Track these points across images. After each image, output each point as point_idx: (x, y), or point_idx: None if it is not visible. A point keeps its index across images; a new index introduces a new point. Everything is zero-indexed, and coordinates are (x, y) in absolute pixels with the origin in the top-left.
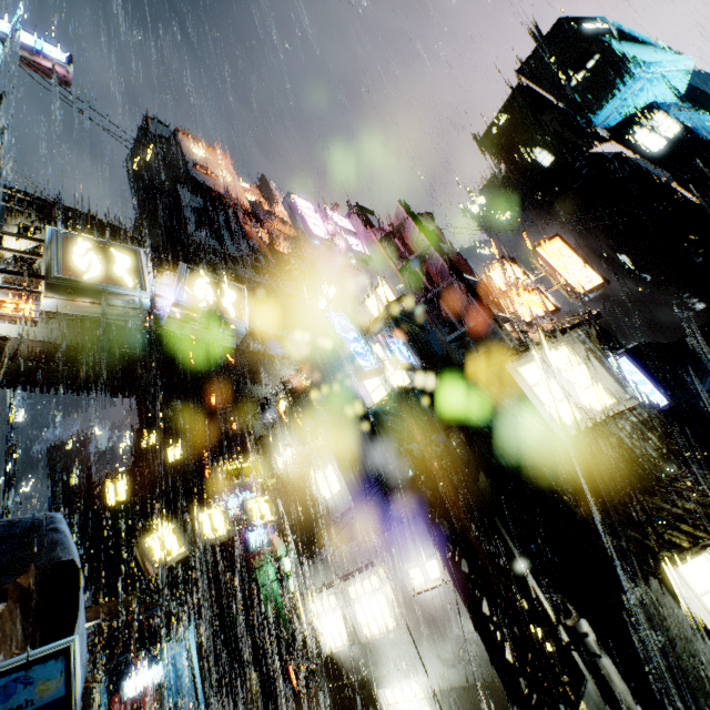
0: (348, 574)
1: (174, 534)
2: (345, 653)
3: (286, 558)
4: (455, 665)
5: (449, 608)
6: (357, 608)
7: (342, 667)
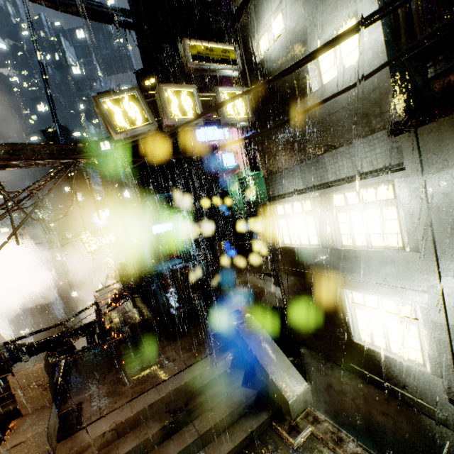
0: (340, 180)
1: (136, 103)
2: (310, 252)
3: (249, 178)
4: None
5: None
6: (340, 217)
7: (303, 260)
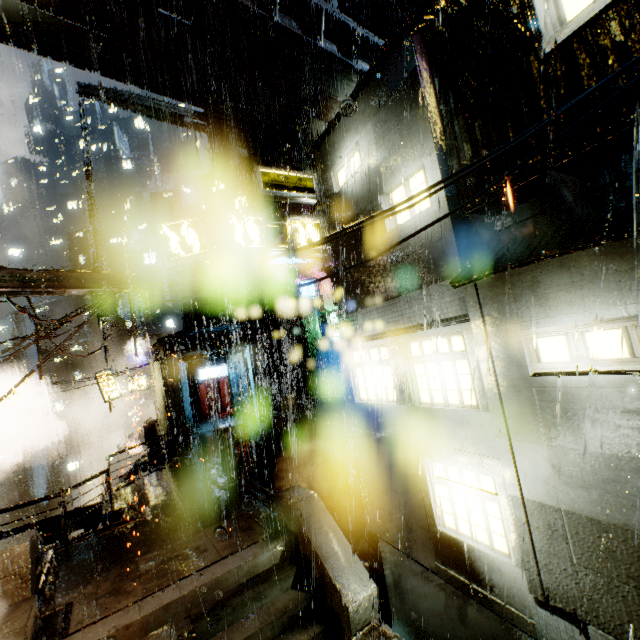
0: (415, 326)
1: (196, 230)
2: (388, 410)
3: (333, 313)
4: (588, 488)
5: (622, 413)
6: (417, 369)
7: (380, 420)
